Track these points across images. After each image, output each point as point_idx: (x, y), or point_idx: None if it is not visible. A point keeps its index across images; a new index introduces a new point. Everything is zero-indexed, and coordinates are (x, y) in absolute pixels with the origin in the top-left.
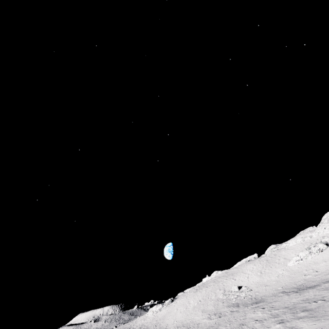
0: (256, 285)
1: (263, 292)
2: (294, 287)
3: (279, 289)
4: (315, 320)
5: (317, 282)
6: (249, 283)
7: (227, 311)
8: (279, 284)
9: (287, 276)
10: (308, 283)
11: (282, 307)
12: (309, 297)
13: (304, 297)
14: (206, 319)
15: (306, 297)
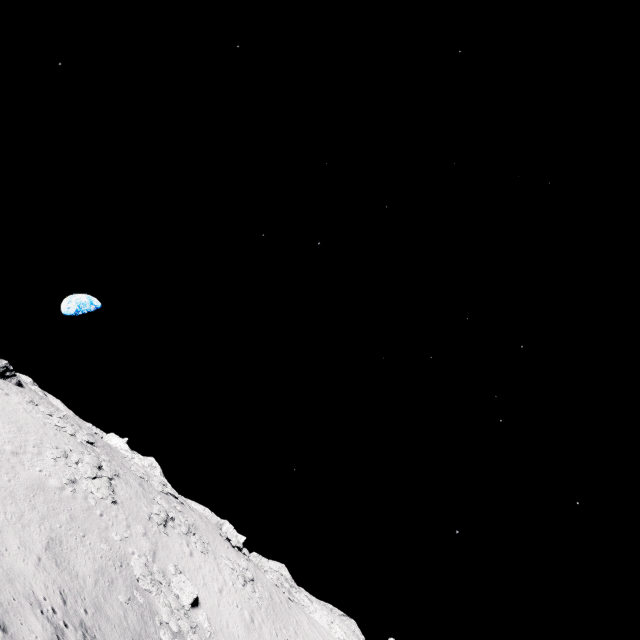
0: None
1: None
2: None
3: None
4: None
5: None
6: (217, 616)
7: None
8: None
9: None
10: None
11: None
12: None
13: None
14: (47, 633)
15: None
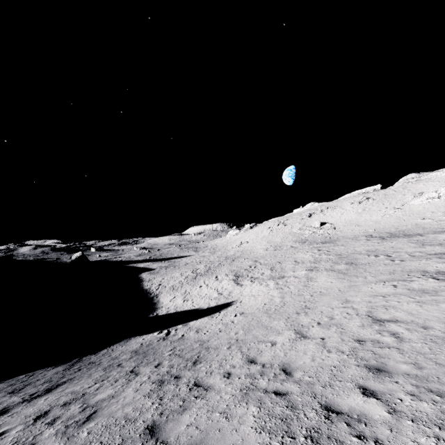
0: (345, 224)
1: (347, 232)
2: (390, 232)
3: (368, 232)
4: (339, 278)
5: (426, 231)
6: (338, 220)
7: (288, 246)
8: (375, 226)
9: (396, 217)
10: (414, 230)
11: (337, 253)
12: (380, 249)
13: (376, 248)
14: (263, 250)
15: (377, 248)
